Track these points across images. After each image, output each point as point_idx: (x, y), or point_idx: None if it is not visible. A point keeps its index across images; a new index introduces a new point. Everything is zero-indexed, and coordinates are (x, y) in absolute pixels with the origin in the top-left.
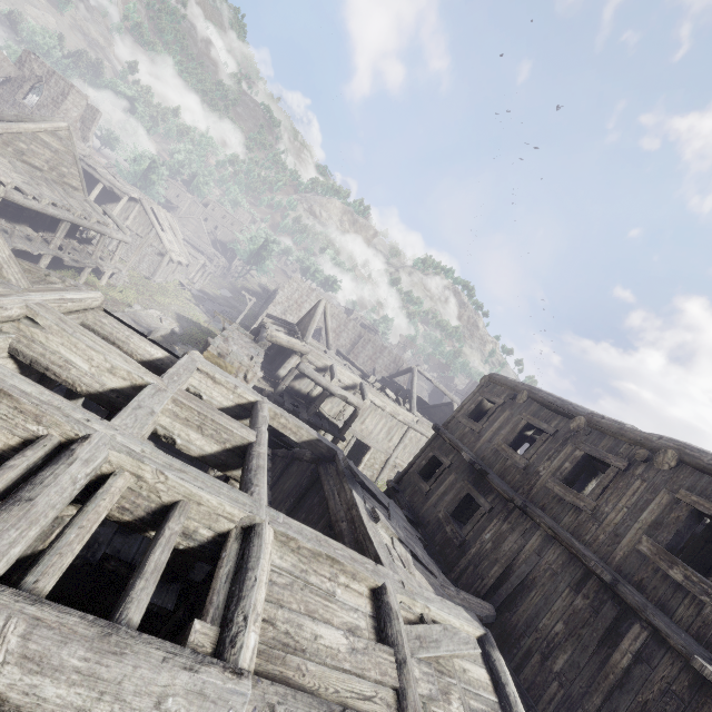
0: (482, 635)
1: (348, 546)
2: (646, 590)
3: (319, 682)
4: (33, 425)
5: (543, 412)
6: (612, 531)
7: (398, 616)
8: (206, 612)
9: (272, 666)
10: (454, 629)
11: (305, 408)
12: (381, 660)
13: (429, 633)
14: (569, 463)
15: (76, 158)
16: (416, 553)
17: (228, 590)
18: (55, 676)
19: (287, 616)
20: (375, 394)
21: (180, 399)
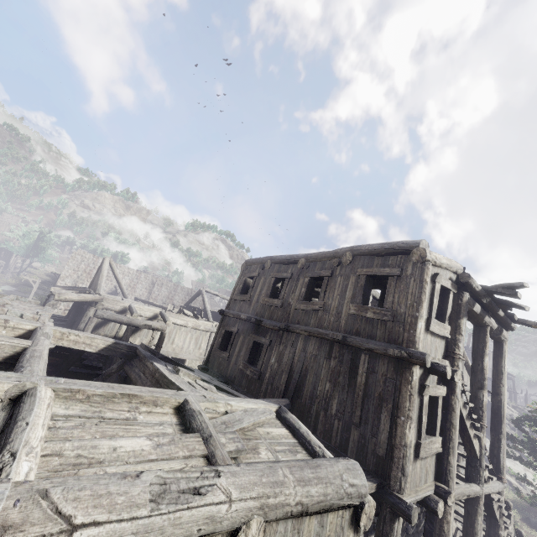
0: (277, 409)
1: None
2: (361, 333)
3: None
4: None
5: (282, 267)
6: (336, 312)
7: (201, 413)
8: None
9: None
10: (253, 409)
11: None
12: (188, 443)
13: (233, 418)
14: (303, 288)
15: None
16: (221, 387)
17: None
18: None
19: (77, 445)
20: (175, 316)
21: None
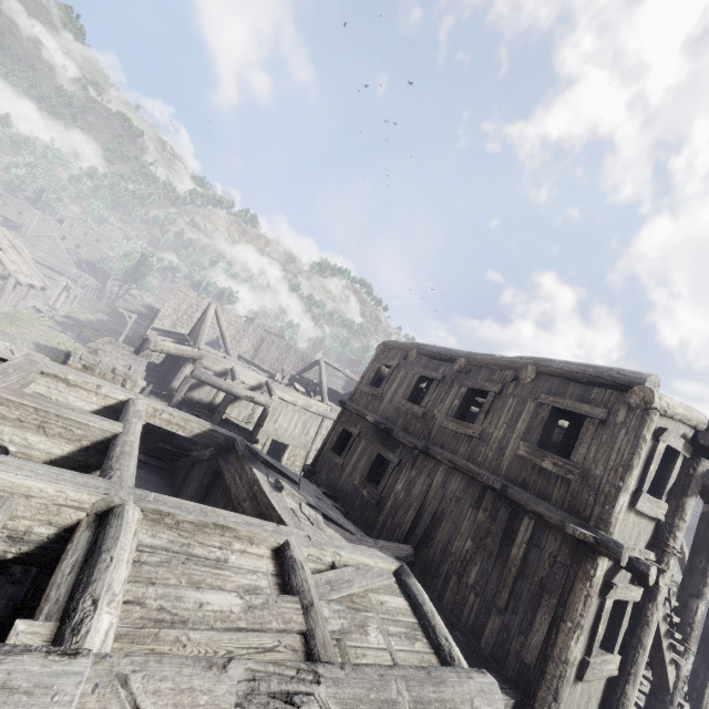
0: (398, 569)
1: None
2: (529, 486)
3: (206, 648)
4: None
5: (431, 363)
6: (497, 446)
7: (303, 566)
8: (39, 611)
9: (138, 647)
10: (367, 566)
11: (209, 418)
12: (284, 610)
13: (341, 576)
14: (457, 400)
15: None
16: (329, 515)
17: (74, 581)
18: None
19: (161, 592)
20: (284, 390)
21: (5, 396)
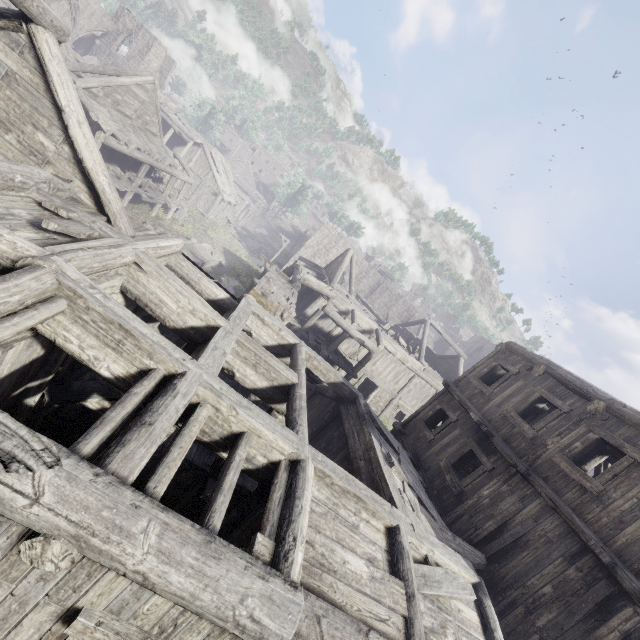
0: (476, 583)
1: (365, 483)
2: None
3: (346, 600)
4: (147, 360)
5: (559, 388)
6: (617, 516)
7: (409, 556)
8: (264, 527)
9: (312, 580)
10: (454, 574)
11: (325, 345)
12: (394, 590)
13: (433, 574)
14: (580, 443)
15: (157, 108)
16: (421, 497)
17: (280, 512)
18: (178, 568)
19: (323, 541)
20: (388, 340)
21: (242, 341)
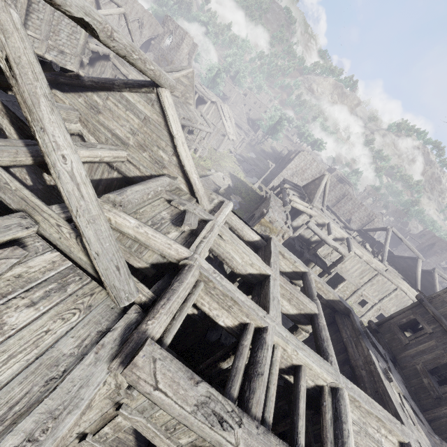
0: None
1: (369, 391)
2: None
3: None
4: (245, 318)
5: None
6: None
7: None
8: (325, 442)
9: None
10: None
11: (306, 249)
12: None
13: None
14: None
15: (193, 87)
16: (412, 405)
17: (333, 431)
18: None
19: None
20: (356, 246)
21: (282, 284)
